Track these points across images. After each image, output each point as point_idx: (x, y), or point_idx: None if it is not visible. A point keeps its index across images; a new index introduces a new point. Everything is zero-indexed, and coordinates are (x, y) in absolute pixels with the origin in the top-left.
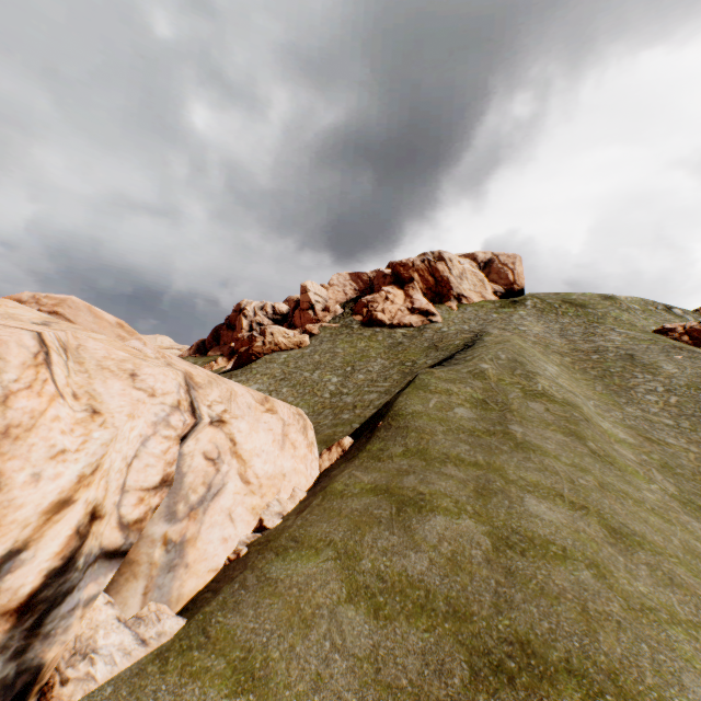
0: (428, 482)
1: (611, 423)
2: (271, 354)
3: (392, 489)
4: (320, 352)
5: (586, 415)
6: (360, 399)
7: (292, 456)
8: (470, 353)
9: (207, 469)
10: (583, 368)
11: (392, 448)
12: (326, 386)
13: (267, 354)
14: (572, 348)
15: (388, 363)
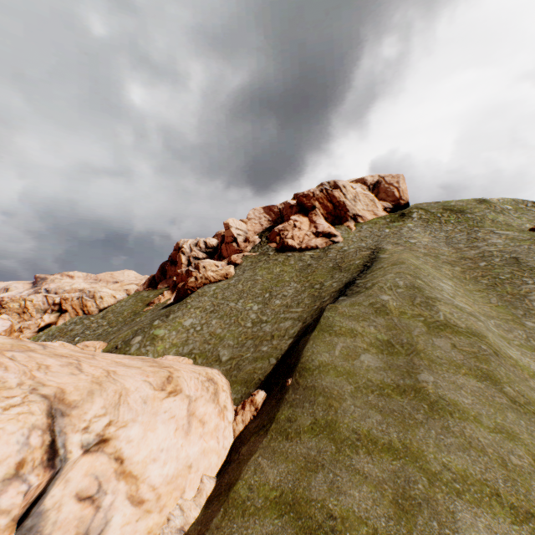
0: (339, 490)
1: (518, 347)
2: (202, 287)
3: (298, 503)
4: (243, 281)
5: (494, 347)
6: (277, 327)
7: (201, 435)
8: (369, 278)
9: (82, 513)
10: (473, 277)
11: (300, 419)
12: (249, 314)
13: (200, 287)
14: (459, 256)
15: (299, 286)
